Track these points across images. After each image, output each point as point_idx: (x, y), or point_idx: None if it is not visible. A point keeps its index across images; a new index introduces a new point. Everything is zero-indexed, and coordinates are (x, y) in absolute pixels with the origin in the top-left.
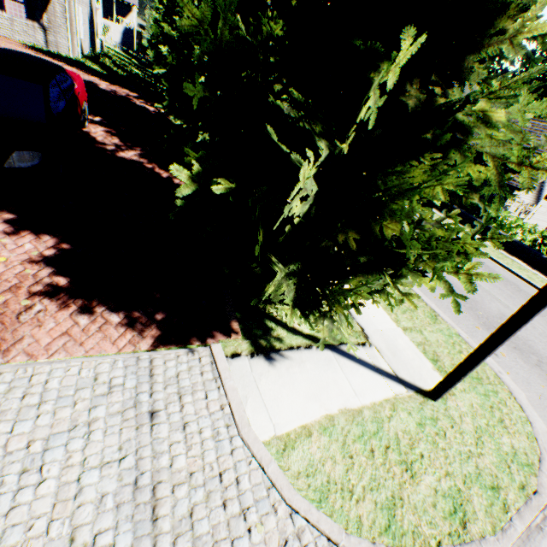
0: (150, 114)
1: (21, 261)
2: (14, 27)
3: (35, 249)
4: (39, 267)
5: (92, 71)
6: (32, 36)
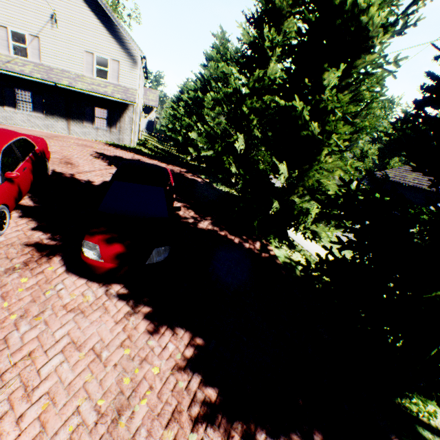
0: (201, 185)
1: (171, 370)
2: (98, 133)
3: (176, 350)
4: (187, 376)
5: (150, 155)
6: (108, 136)
